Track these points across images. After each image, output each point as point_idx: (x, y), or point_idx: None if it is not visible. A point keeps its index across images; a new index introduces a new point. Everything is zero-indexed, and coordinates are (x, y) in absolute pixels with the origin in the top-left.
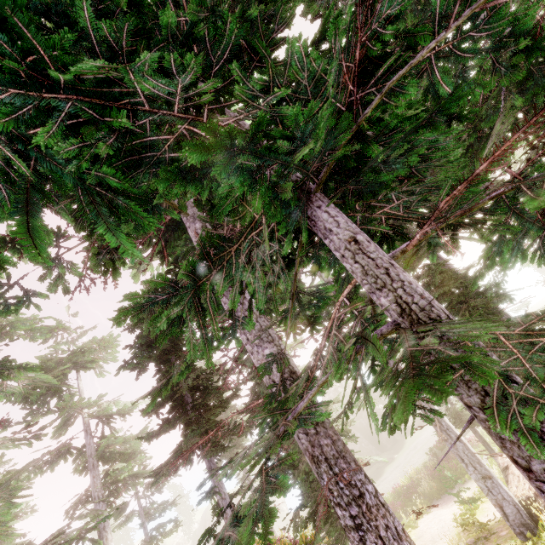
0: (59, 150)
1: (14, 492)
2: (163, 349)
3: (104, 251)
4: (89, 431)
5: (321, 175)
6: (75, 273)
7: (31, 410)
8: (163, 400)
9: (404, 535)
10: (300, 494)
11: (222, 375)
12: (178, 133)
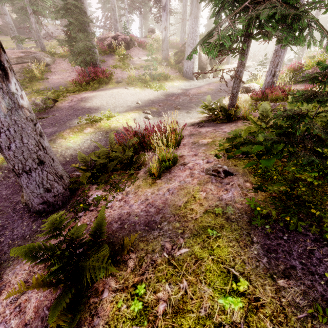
0: None
1: None
2: None
3: None
4: None
5: None
6: None
7: None
8: None
9: None
10: None
11: None
12: None
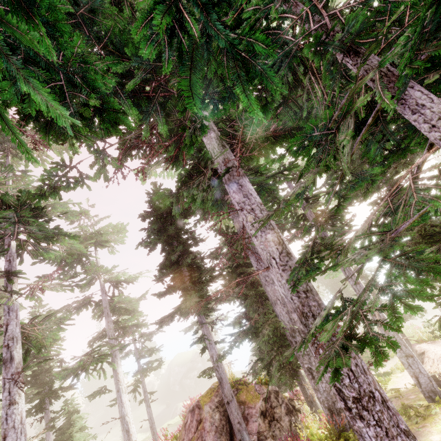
0: (244, 8)
1: (63, 320)
2: (168, 235)
3: (191, 127)
4: (104, 291)
5: (422, 58)
6: (114, 165)
7: (63, 270)
8: (170, 271)
9: (368, 372)
10: (252, 355)
11: (213, 258)
12: (300, 15)
